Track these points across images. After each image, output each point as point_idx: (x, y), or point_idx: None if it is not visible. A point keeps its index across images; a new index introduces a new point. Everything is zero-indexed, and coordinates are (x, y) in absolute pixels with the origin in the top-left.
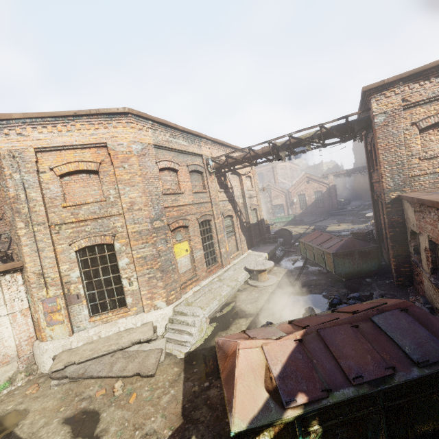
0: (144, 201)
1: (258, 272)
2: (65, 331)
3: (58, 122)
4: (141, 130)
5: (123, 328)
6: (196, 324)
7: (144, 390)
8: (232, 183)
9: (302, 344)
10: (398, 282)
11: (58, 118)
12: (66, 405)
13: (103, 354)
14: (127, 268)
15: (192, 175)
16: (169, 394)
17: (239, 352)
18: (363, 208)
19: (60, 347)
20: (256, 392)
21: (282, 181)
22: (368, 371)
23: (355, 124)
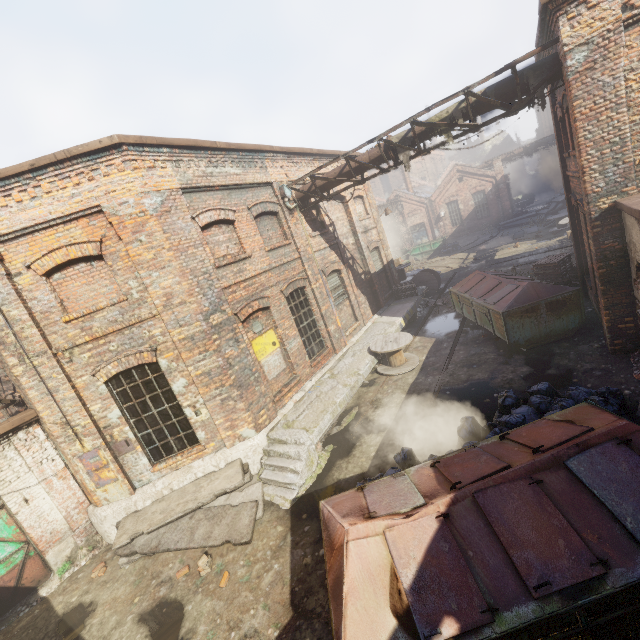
0: (186, 288)
1: (389, 354)
2: (123, 490)
3: (11, 187)
4: (153, 169)
5: (201, 474)
6: (301, 456)
7: (238, 566)
8: (331, 216)
9: (450, 522)
10: (615, 347)
11: (8, 180)
12: (141, 593)
13: (178, 517)
14: (187, 392)
15: (261, 222)
16: (272, 571)
17: (348, 547)
18: (555, 207)
19: (121, 511)
20: (378, 618)
21: (420, 183)
22: (561, 570)
23: (530, 76)
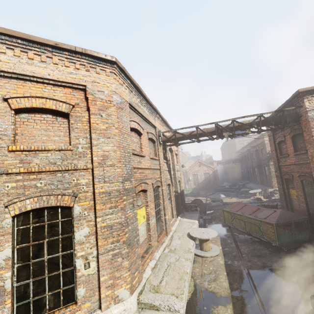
0: (118, 156)
1: (203, 241)
2: None
3: (31, 48)
4: (121, 85)
5: None
6: None
7: None
8: (169, 156)
9: None
10: None
11: (32, 43)
12: None
13: None
14: (86, 242)
15: (148, 143)
16: None
17: None
18: (239, 187)
19: None
20: None
21: None
22: None
23: (287, 117)
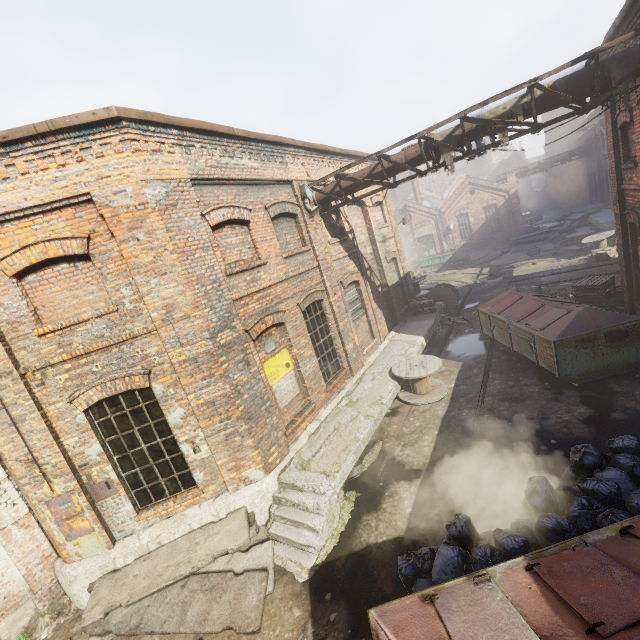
0: (191, 300)
1: (414, 380)
2: (100, 543)
3: None
4: (158, 153)
5: (196, 525)
6: (322, 510)
7: None
8: (351, 222)
9: None
10: None
11: None
12: None
13: (167, 585)
14: (185, 425)
15: (278, 225)
16: None
17: None
18: (571, 225)
19: (96, 570)
20: None
21: (427, 194)
22: None
23: (613, 68)
